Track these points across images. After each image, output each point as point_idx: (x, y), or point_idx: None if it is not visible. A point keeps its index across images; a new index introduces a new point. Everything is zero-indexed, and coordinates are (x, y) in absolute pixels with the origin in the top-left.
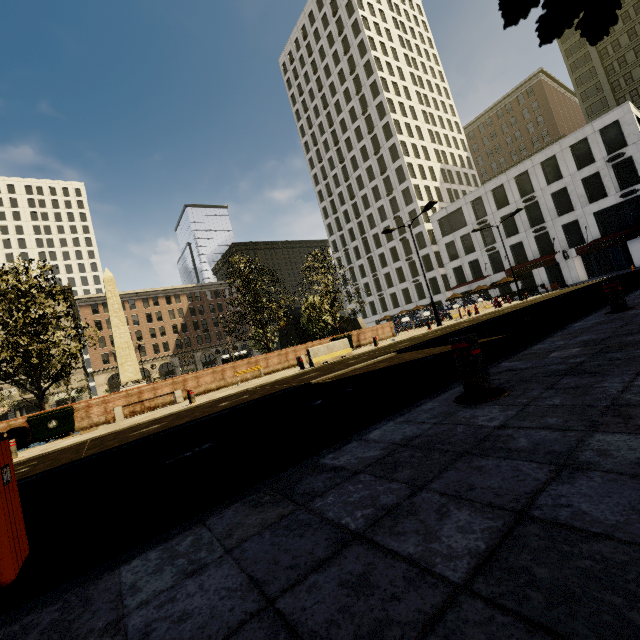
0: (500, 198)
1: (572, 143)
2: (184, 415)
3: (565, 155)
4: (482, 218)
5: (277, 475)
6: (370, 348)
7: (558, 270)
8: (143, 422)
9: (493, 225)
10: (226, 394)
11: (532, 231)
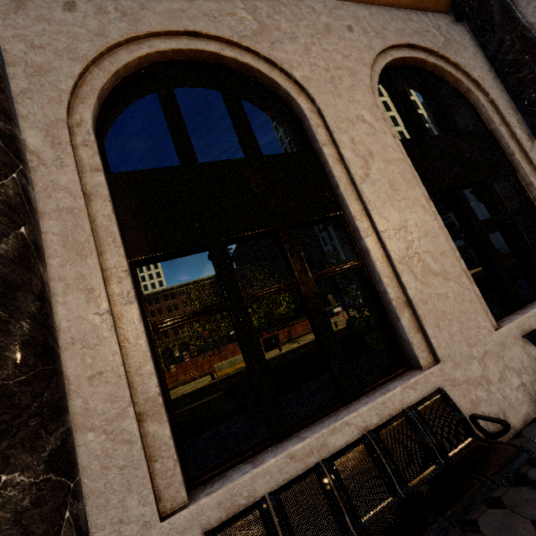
0: None
1: None
2: None
3: None
4: None
5: None
6: (273, 355)
7: None
8: None
9: None
10: None
11: None
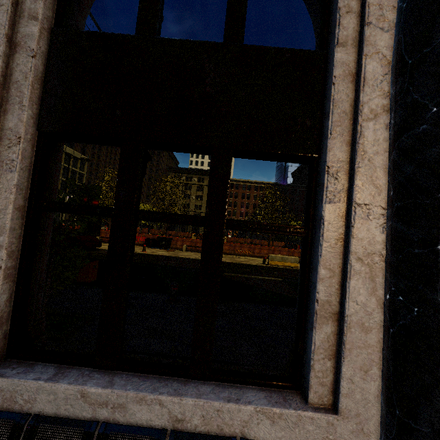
0: None
1: None
2: (186, 262)
3: None
4: None
5: None
6: None
7: None
8: (180, 257)
9: None
10: None
11: None
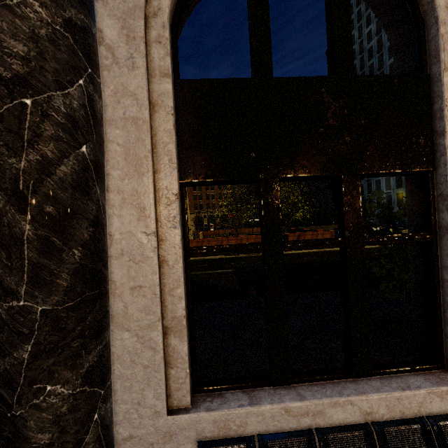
0: None
1: None
2: None
3: None
4: None
5: None
6: None
7: None
8: None
9: None
10: None
11: None
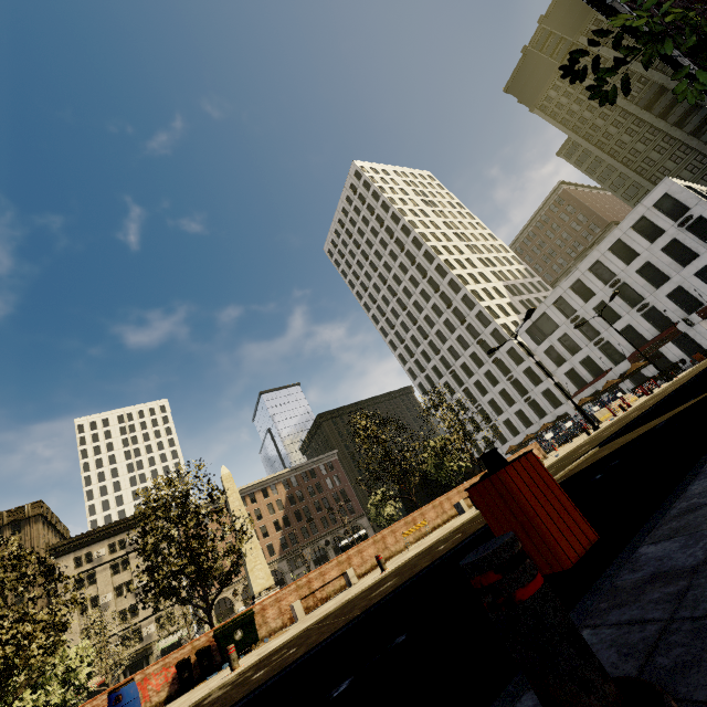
0: (582, 291)
1: (631, 224)
2: (406, 569)
3: (630, 235)
4: (572, 315)
5: (704, 455)
6: None
7: (690, 340)
8: (352, 597)
9: (588, 318)
10: (418, 550)
11: (635, 311)
